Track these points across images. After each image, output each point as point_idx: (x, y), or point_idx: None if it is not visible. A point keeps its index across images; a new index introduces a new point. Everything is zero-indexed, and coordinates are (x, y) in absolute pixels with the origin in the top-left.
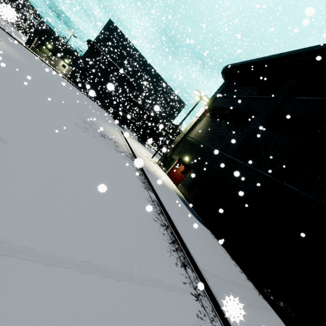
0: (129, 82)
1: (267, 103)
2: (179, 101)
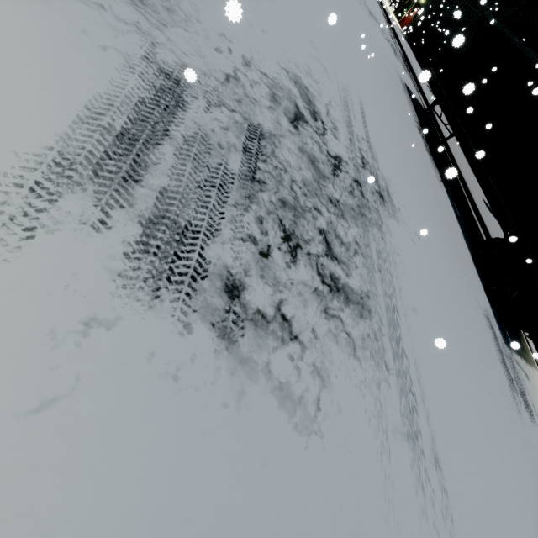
0: None
1: None
2: None
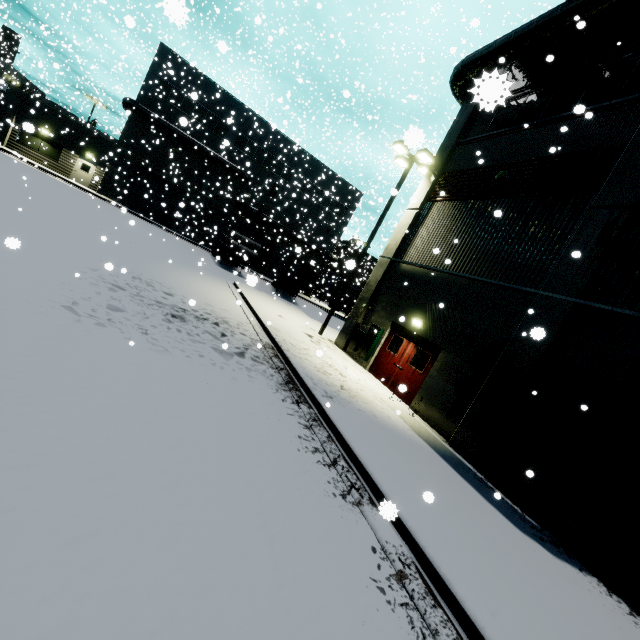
0: (231, 172)
1: (639, 113)
2: (345, 189)
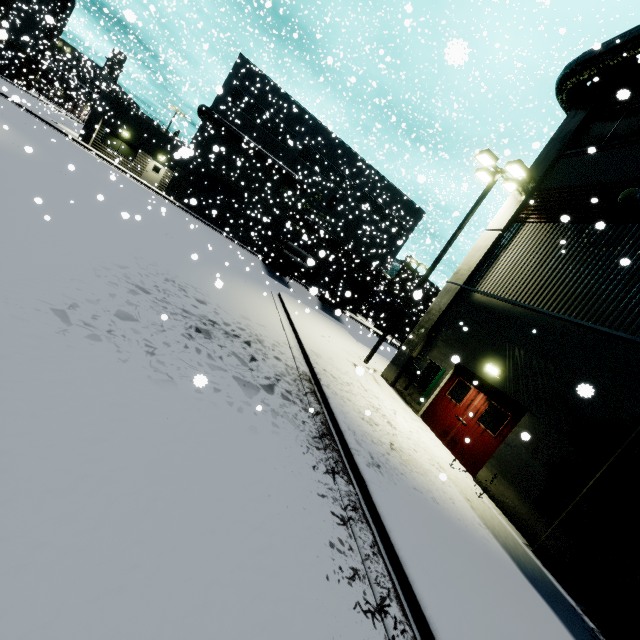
0: (291, 182)
1: None
2: (407, 206)
